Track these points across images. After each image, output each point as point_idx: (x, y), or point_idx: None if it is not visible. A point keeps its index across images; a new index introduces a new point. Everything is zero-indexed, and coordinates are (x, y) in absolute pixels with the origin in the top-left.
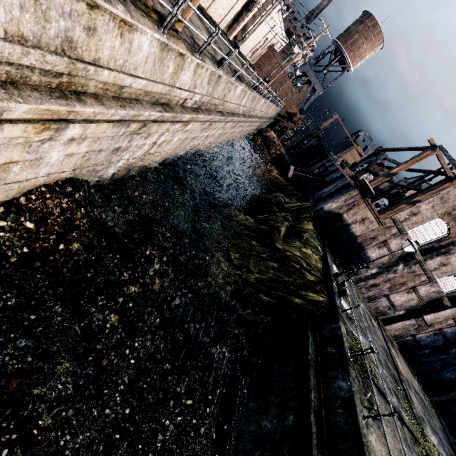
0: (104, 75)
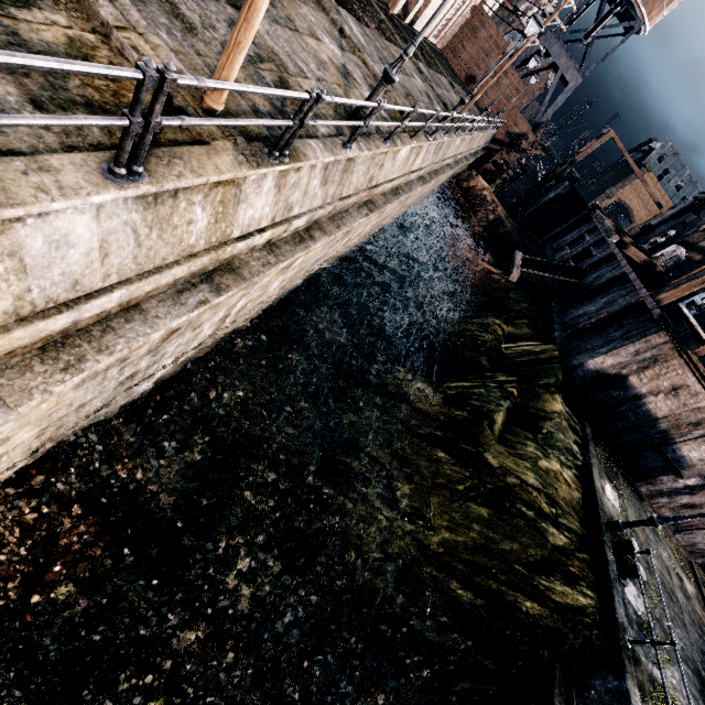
0: None
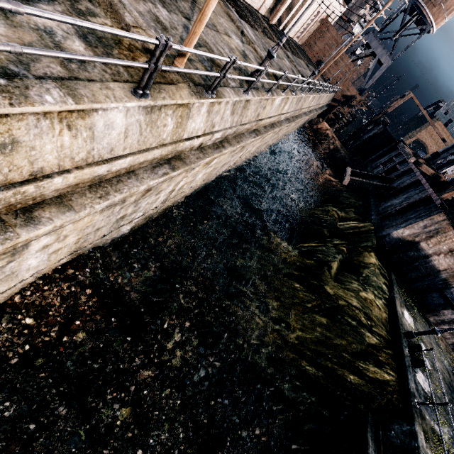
0: (57, 183)
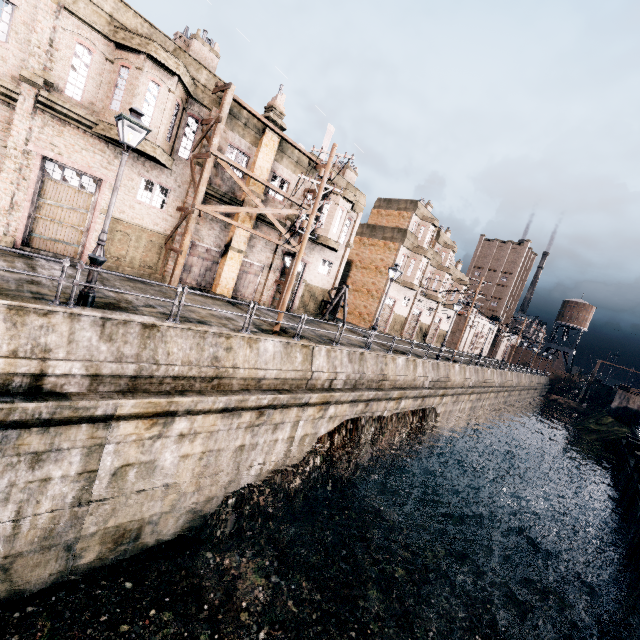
0: (507, 382)
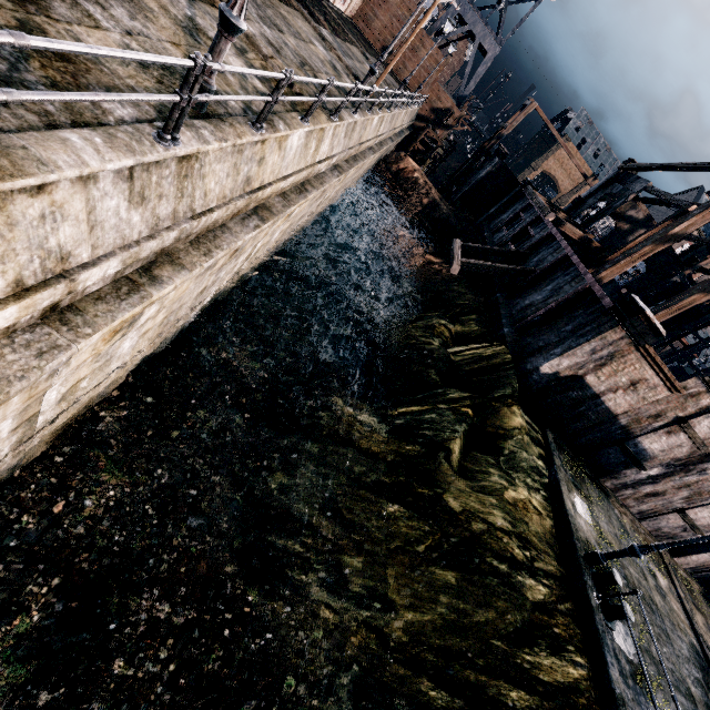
0: None
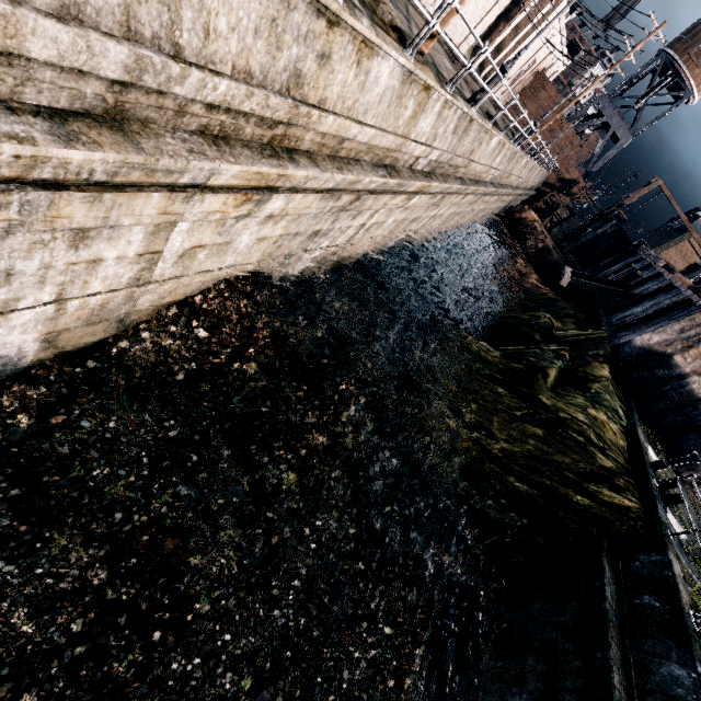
0: (327, 123)
